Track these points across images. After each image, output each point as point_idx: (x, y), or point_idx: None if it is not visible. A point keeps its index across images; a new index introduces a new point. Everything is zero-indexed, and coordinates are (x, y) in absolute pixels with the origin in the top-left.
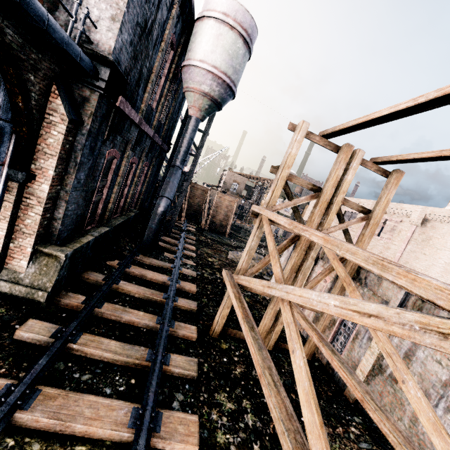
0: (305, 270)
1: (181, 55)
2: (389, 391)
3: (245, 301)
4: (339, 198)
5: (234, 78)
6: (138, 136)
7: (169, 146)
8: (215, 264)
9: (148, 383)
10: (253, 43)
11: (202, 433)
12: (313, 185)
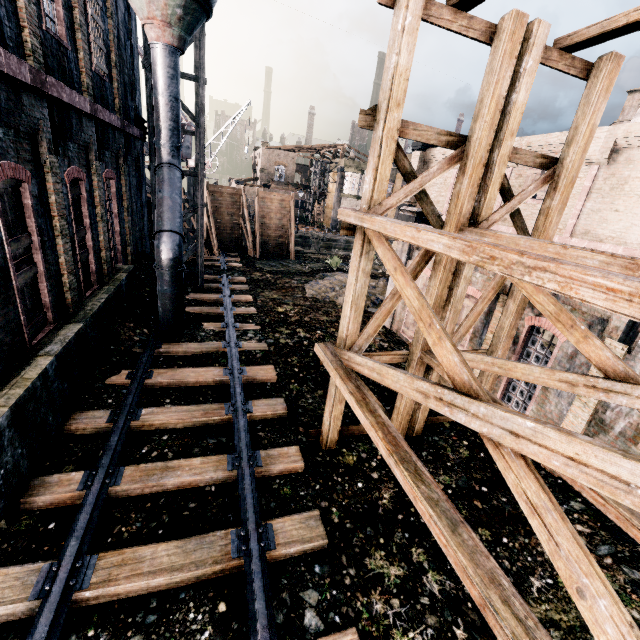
0: (456, 303)
1: None
2: None
3: (378, 407)
4: (504, 149)
5: None
6: (56, 118)
7: (141, 127)
8: (290, 314)
9: (251, 606)
10: None
11: None
12: (449, 135)
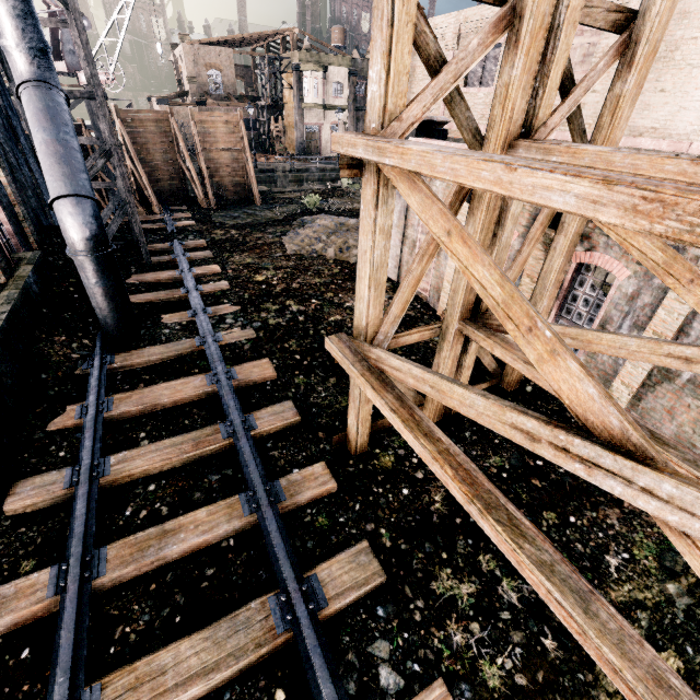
0: (501, 253)
1: None
2: (691, 406)
3: (433, 426)
4: None
5: None
6: None
7: None
8: (274, 283)
9: (316, 691)
10: None
11: (460, 697)
12: None
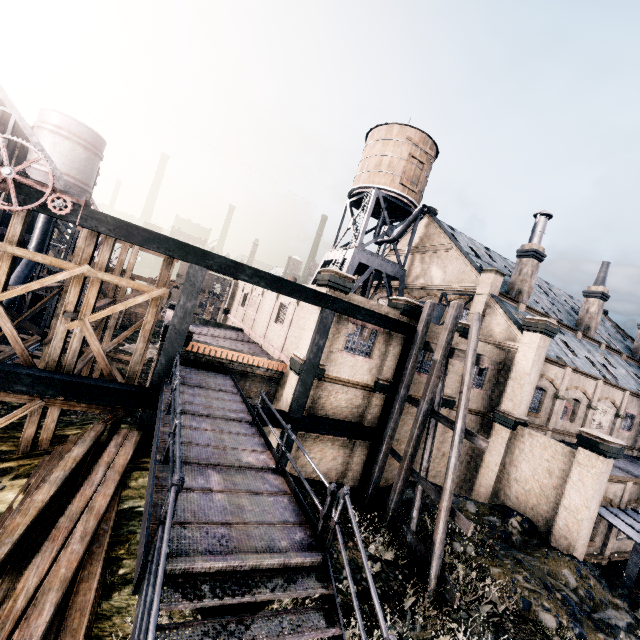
0: (111, 328)
1: (24, 154)
2: None
3: (32, 342)
4: (127, 275)
5: (81, 177)
6: None
7: None
8: None
9: None
10: (100, 147)
11: None
12: (109, 267)
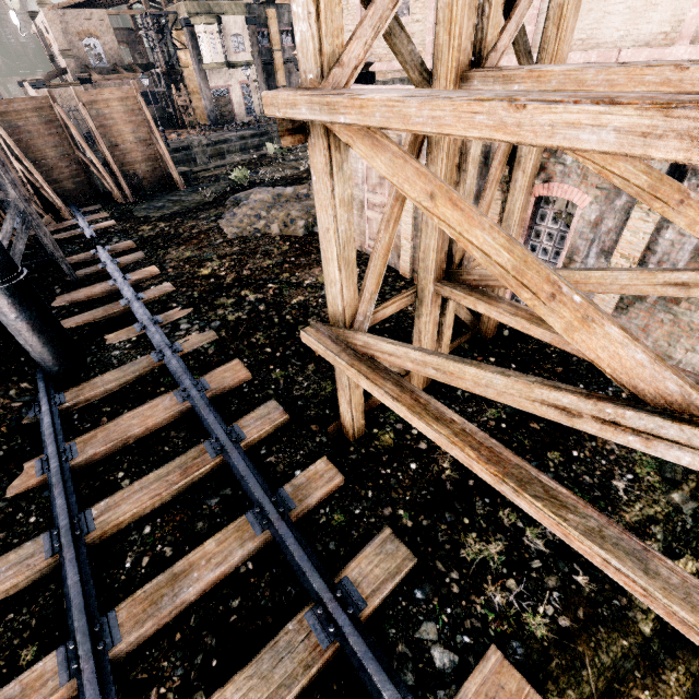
0: None
1: None
2: (664, 321)
3: (441, 406)
4: None
5: None
6: None
7: None
8: (222, 274)
9: (377, 695)
10: None
11: (514, 655)
12: None
